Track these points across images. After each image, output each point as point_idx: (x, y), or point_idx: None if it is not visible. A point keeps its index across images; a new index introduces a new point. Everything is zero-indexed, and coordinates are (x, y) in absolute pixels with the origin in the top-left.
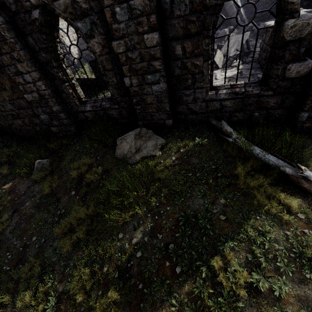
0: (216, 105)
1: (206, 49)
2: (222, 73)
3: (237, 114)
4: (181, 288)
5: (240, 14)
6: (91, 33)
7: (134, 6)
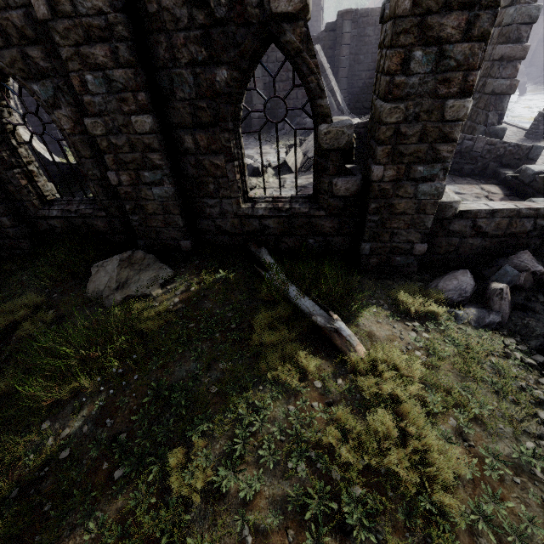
0: (254, 224)
1: (227, 146)
2: (294, 180)
3: (285, 240)
4: (112, 503)
5: (337, 102)
6: (56, 102)
7: (114, 77)
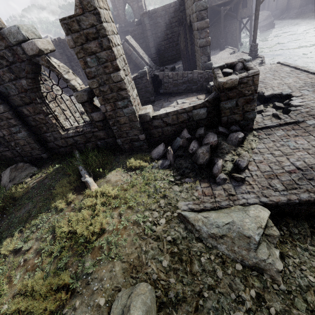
0: (71, 140)
1: (42, 110)
2: None
3: (88, 144)
4: None
5: (146, 62)
6: None
7: None
